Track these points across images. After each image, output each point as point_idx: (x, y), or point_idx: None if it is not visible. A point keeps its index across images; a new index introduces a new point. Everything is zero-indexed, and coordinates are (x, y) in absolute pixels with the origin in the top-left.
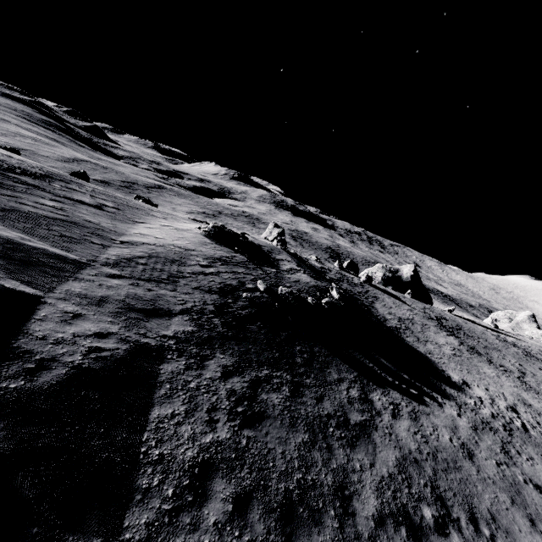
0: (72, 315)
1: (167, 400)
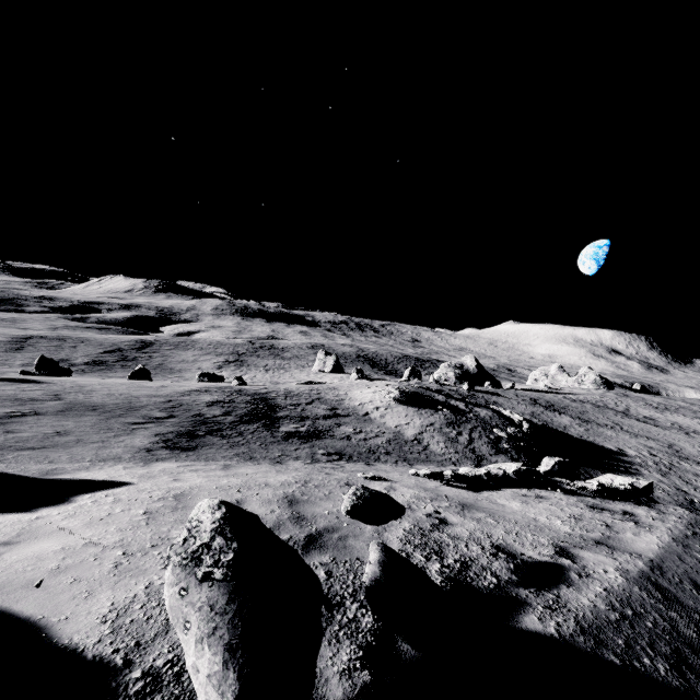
0: None
1: None
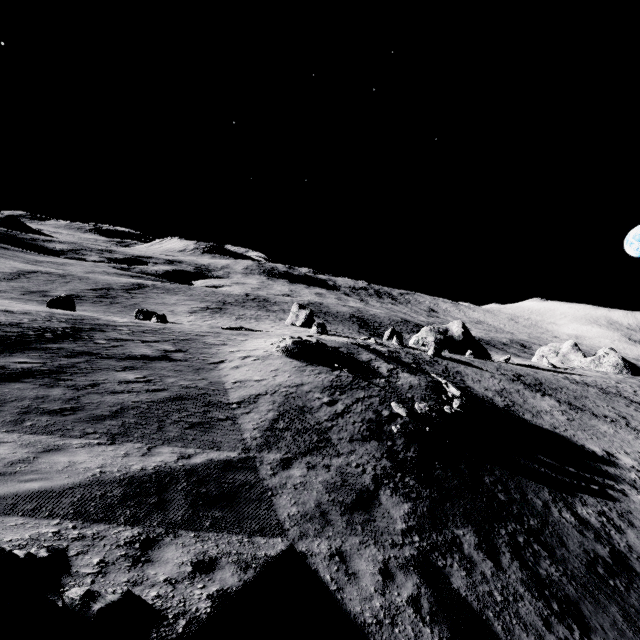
0: (338, 558)
1: (515, 639)
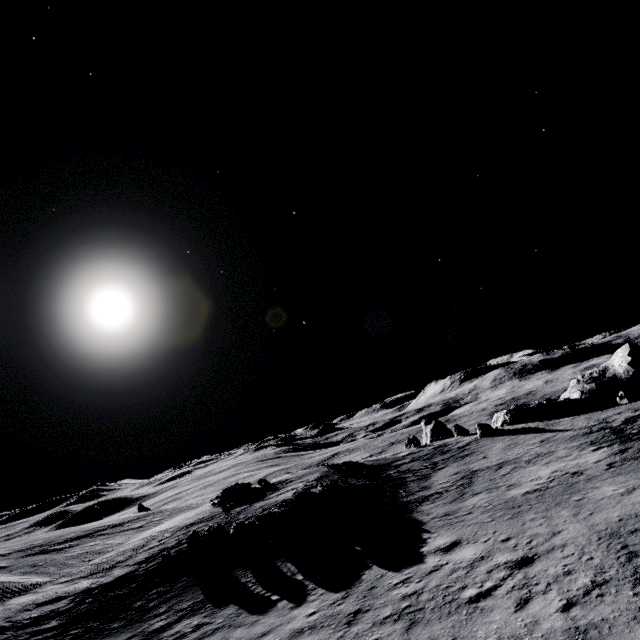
0: None
1: None
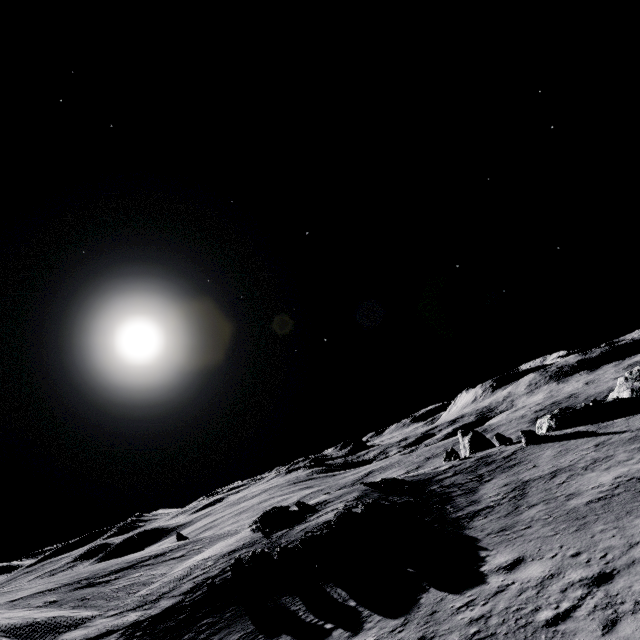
0: None
1: None
